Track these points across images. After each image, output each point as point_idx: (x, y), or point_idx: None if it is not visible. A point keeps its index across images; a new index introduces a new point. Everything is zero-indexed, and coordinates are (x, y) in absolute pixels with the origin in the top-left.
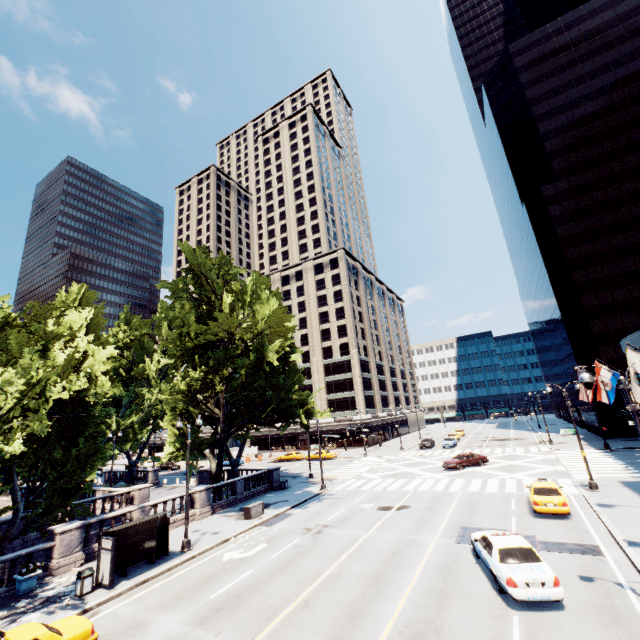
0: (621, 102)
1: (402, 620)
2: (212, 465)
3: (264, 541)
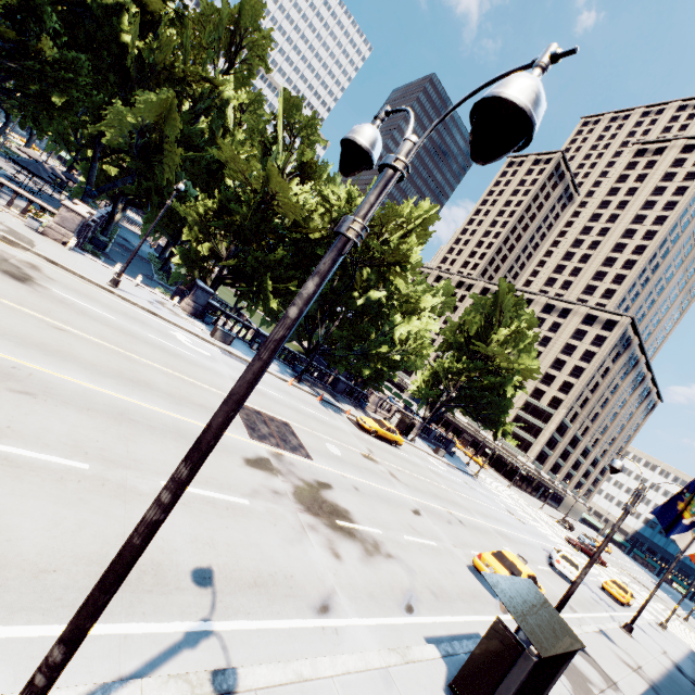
0: None
1: (503, 531)
2: (426, 412)
3: (445, 468)
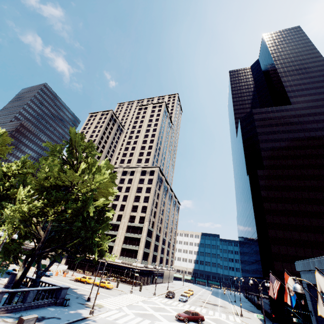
0: (295, 146)
1: None
2: (19, 272)
3: None
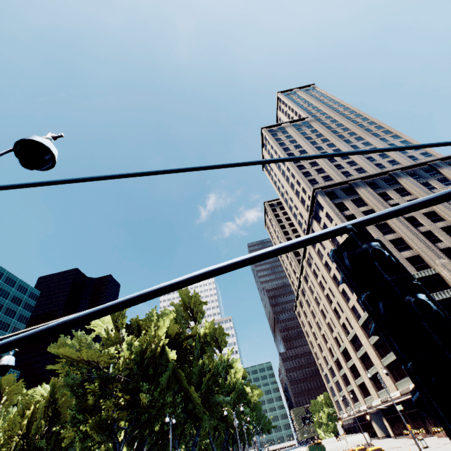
0: None
1: None
2: None
3: None
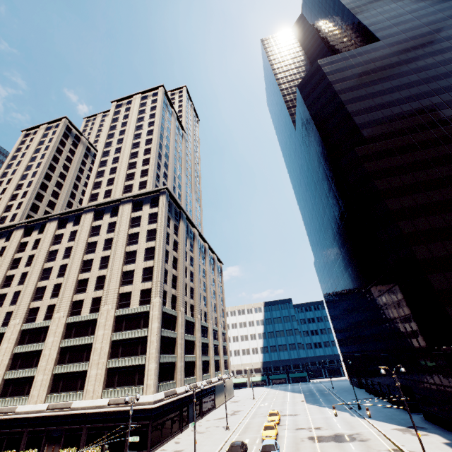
0: (409, 97)
1: None
2: None
3: None
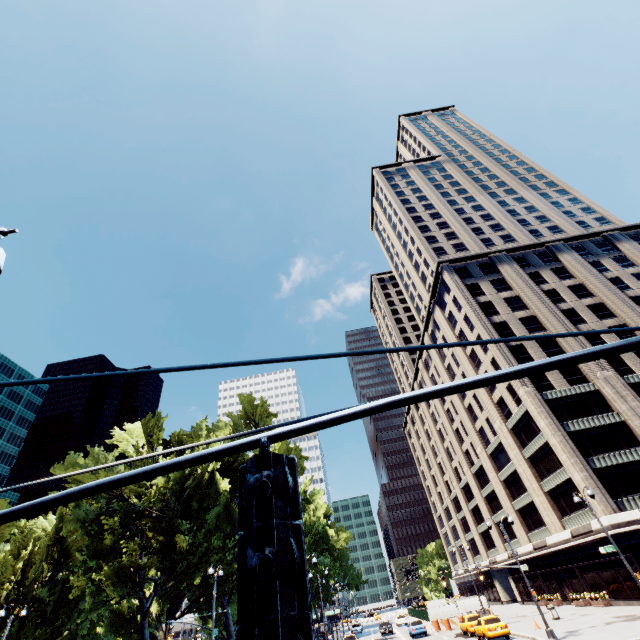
0: None
1: None
2: None
3: None
